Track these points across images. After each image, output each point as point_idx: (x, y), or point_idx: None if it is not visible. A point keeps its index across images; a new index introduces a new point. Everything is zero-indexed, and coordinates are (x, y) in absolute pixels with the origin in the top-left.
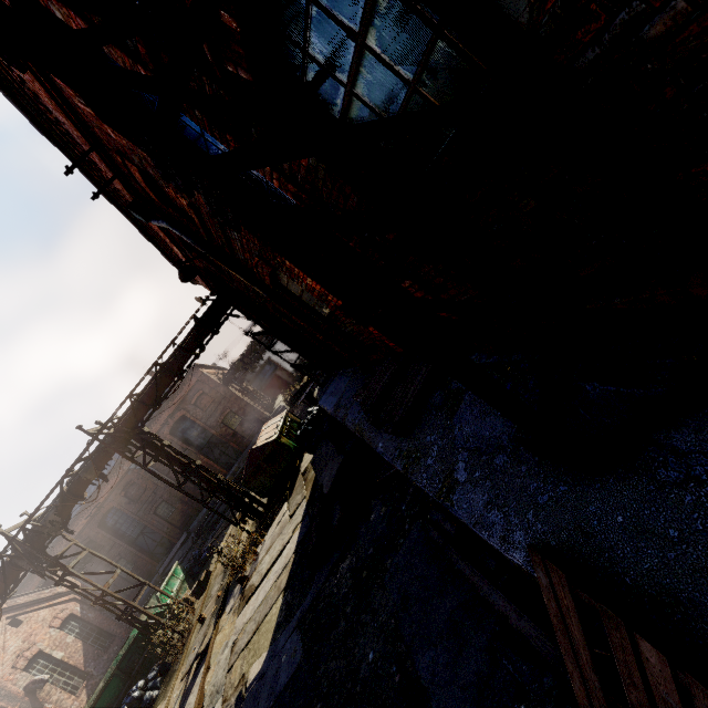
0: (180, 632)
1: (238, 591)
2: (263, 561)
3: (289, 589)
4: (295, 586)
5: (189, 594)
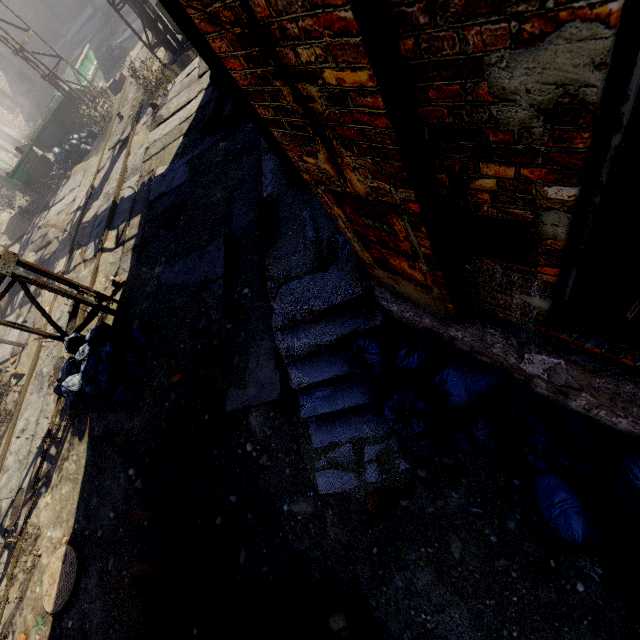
0: (102, 116)
1: (150, 113)
2: (172, 102)
3: (187, 136)
4: (192, 138)
5: (106, 87)
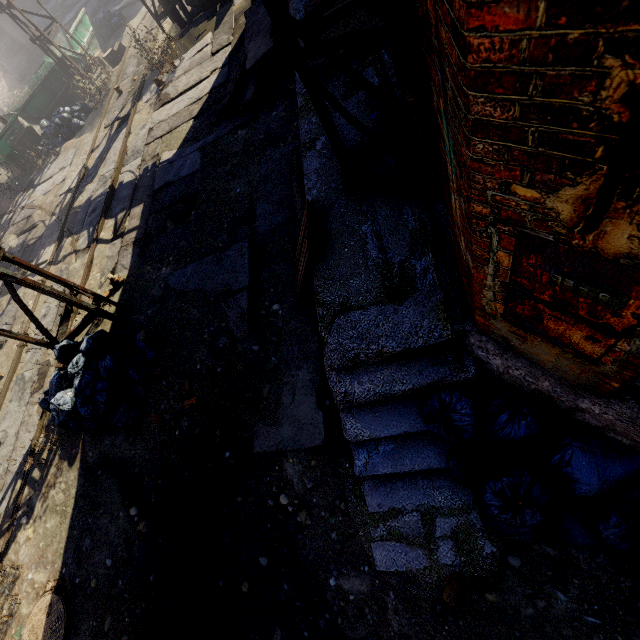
0: (98, 88)
1: (154, 90)
2: (180, 80)
3: (199, 120)
4: (204, 122)
5: (103, 57)
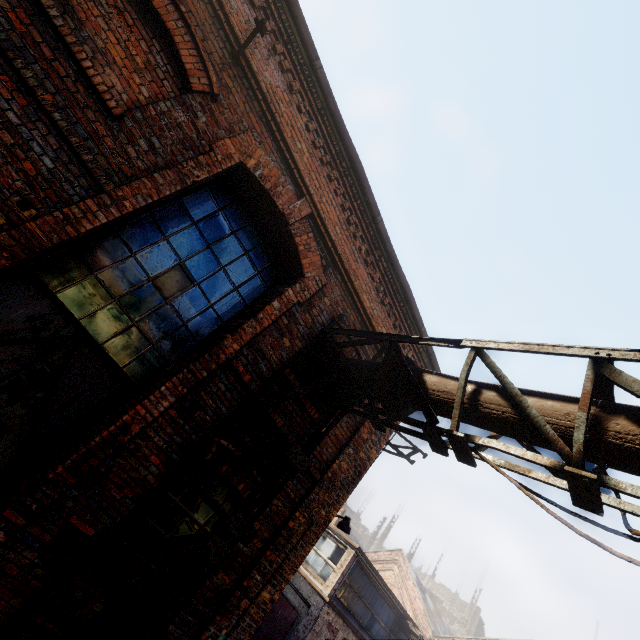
0: None
1: None
2: None
3: None
4: None
5: None
